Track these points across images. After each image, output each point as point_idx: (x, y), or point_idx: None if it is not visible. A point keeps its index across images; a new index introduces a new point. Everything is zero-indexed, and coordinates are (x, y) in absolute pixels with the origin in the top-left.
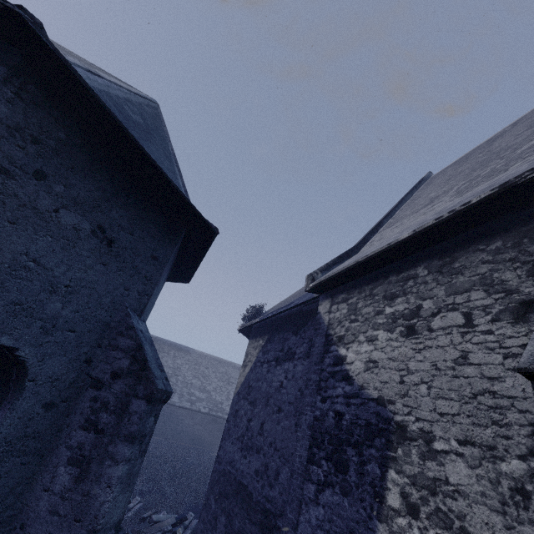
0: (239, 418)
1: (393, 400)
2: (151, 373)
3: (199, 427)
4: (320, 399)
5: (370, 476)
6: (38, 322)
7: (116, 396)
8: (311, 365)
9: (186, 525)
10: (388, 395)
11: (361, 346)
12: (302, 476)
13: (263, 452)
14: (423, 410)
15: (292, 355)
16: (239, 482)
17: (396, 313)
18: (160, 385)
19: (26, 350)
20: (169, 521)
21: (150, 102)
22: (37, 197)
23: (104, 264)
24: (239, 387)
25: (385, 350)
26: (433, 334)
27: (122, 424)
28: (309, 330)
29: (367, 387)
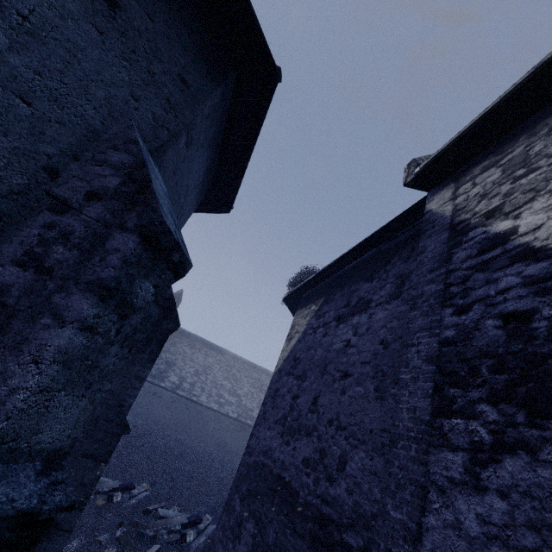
0: (279, 397)
1: None
2: (154, 197)
3: (226, 433)
4: (453, 311)
5: None
6: None
7: (87, 226)
8: (421, 277)
9: (200, 529)
10: None
11: None
12: (422, 441)
13: (317, 434)
14: None
15: (365, 305)
16: (276, 476)
17: None
18: (169, 225)
19: None
20: (179, 520)
21: None
22: None
23: (99, 31)
24: (281, 363)
25: None
26: None
27: (87, 265)
28: (394, 267)
29: None
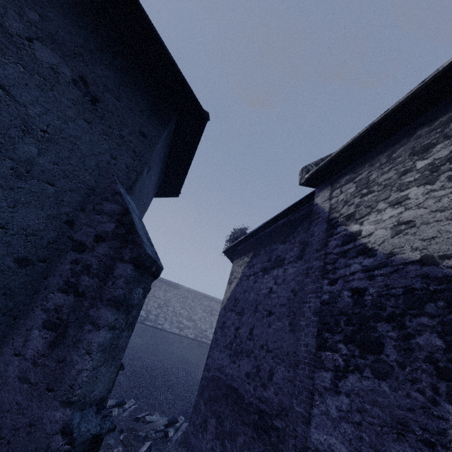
0: (226, 328)
1: (451, 254)
2: (138, 237)
3: (187, 350)
4: (328, 282)
5: (425, 349)
6: (8, 161)
7: (99, 260)
8: (311, 254)
9: (177, 427)
10: (440, 250)
11: (383, 214)
12: (311, 365)
13: (253, 355)
14: None
15: (281, 262)
16: (228, 386)
17: (436, 161)
18: (149, 252)
19: None
20: (161, 422)
21: None
22: (4, 14)
23: (88, 121)
24: (226, 302)
25: (423, 205)
26: None
27: (105, 287)
28: (299, 235)
29: (400, 252)
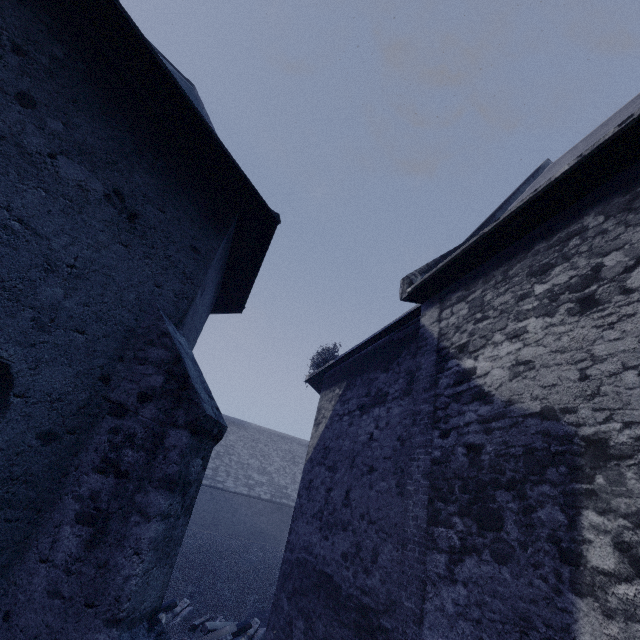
0: (314, 490)
1: (572, 408)
2: (195, 393)
3: (260, 518)
4: (439, 434)
5: (547, 526)
6: (28, 311)
7: (145, 426)
8: (419, 394)
9: (250, 635)
10: (560, 401)
11: (499, 348)
12: (422, 545)
13: (351, 528)
14: (637, 409)
15: (383, 398)
16: (320, 572)
17: (555, 288)
18: (209, 411)
19: (10, 349)
20: (228, 630)
21: (184, 79)
22: (22, 130)
23: (125, 244)
24: (312, 451)
25: (543, 343)
26: (633, 295)
27: (154, 463)
28: (405, 361)
29: (519, 400)
